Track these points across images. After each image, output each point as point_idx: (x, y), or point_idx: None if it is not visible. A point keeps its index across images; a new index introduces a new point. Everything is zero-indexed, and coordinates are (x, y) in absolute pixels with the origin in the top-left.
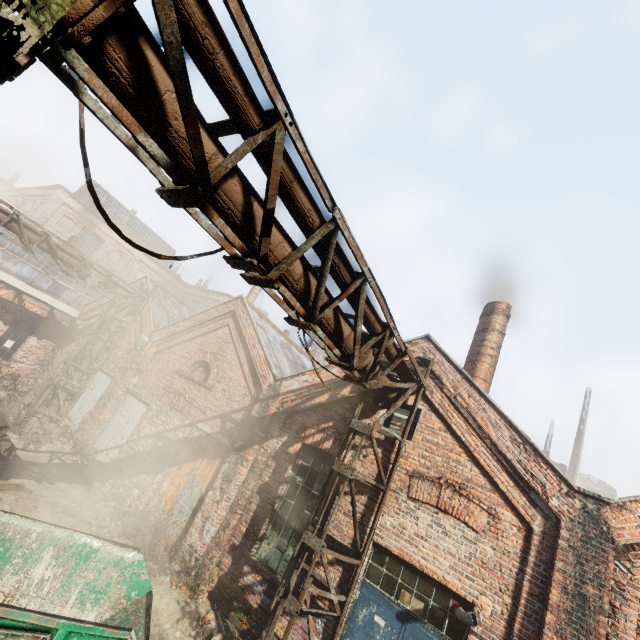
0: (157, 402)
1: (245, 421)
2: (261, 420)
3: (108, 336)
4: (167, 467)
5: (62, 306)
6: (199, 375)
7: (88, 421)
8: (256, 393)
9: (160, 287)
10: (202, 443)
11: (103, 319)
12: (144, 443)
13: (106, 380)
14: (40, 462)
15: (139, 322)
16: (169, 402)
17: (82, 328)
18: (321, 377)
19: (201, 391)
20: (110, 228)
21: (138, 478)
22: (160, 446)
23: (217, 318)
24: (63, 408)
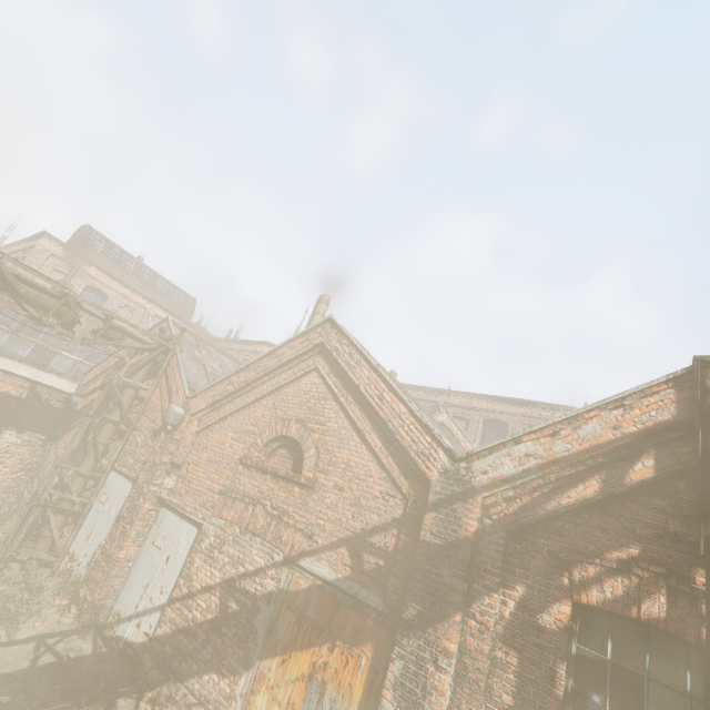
0: (214, 519)
1: (407, 552)
2: (450, 551)
3: (119, 414)
4: (256, 659)
5: (51, 380)
6: (281, 462)
7: (100, 564)
8: (413, 489)
9: (188, 332)
10: (321, 604)
11: (109, 389)
12: (202, 604)
13: (124, 485)
14: (13, 670)
15: (165, 386)
16: (236, 518)
17: (82, 407)
18: (566, 443)
19: (293, 493)
20: (113, 279)
21: (201, 682)
22: (234, 610)
23: (294, 360)
24: (59, 542)
